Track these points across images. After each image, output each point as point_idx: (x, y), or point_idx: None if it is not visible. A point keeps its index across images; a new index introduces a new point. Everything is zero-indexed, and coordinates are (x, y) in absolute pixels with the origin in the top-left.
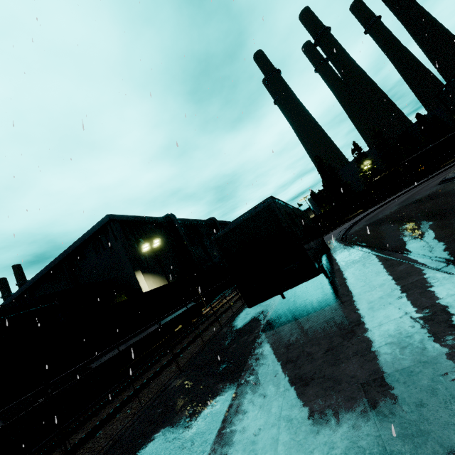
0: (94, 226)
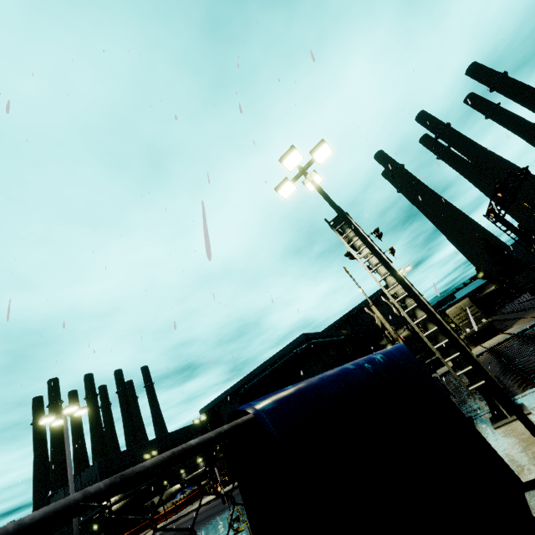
0: (377, 291)
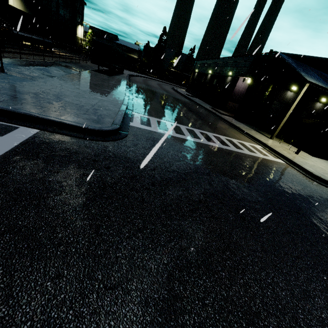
0: None
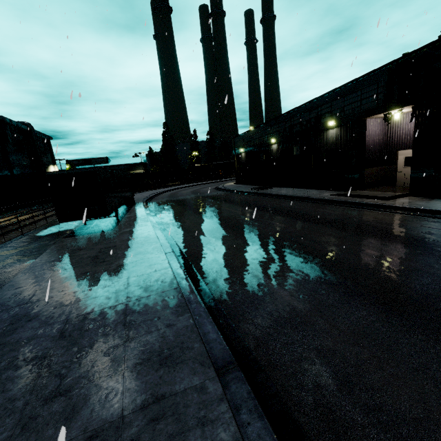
0: None
